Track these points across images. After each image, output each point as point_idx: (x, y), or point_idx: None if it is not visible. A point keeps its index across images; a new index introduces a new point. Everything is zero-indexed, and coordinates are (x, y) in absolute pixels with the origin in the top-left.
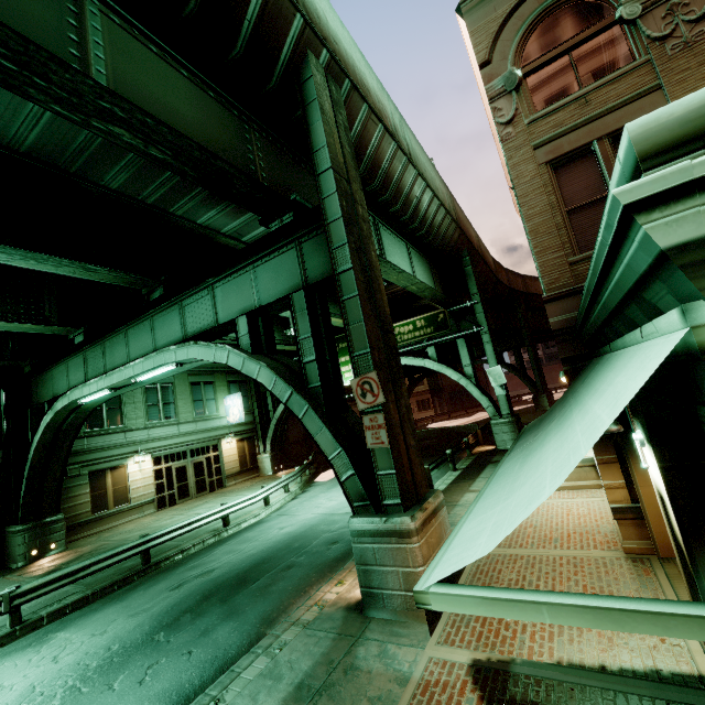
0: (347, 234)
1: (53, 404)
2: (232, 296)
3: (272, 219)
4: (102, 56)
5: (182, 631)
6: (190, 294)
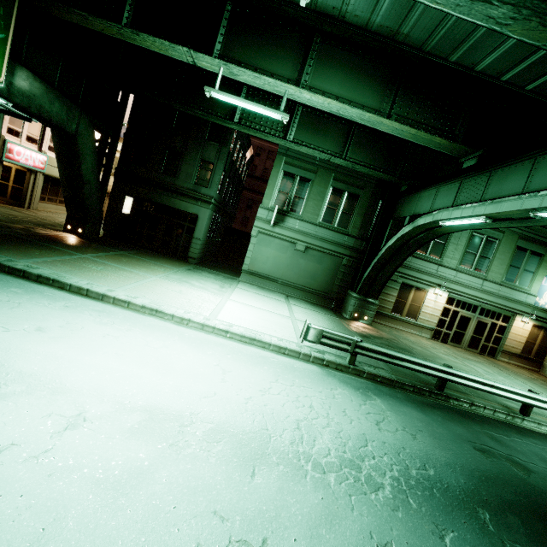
0: None
1: (415, 219)
2: None
3: None
4: None
5: (519, 545)
6: None
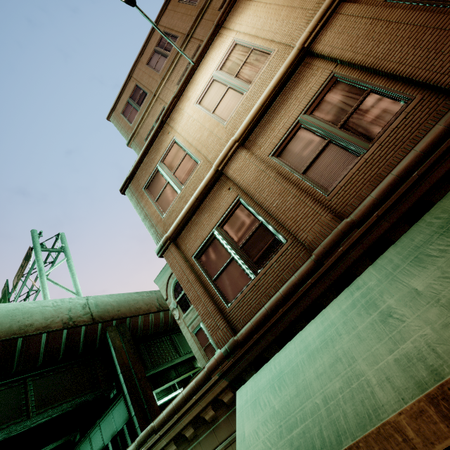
0: (131, 398)
1: None
2: (107, 428)
3: (110, 393)
4: (34, 398)
5: None
6: (92, 430)
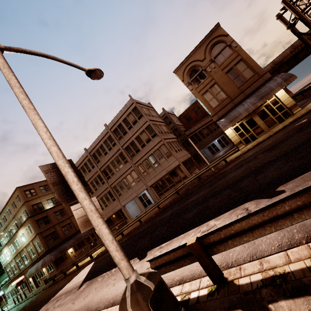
0: None
1: (0, 284)
2: None
3: None
4: None
5: None
6: None
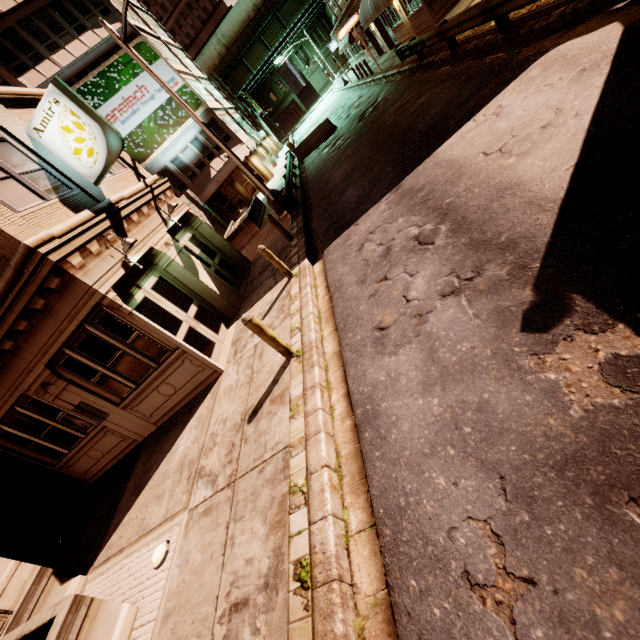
0: None
1: (332, 21)
2: None
3: None
4: None
5: None
6: None
